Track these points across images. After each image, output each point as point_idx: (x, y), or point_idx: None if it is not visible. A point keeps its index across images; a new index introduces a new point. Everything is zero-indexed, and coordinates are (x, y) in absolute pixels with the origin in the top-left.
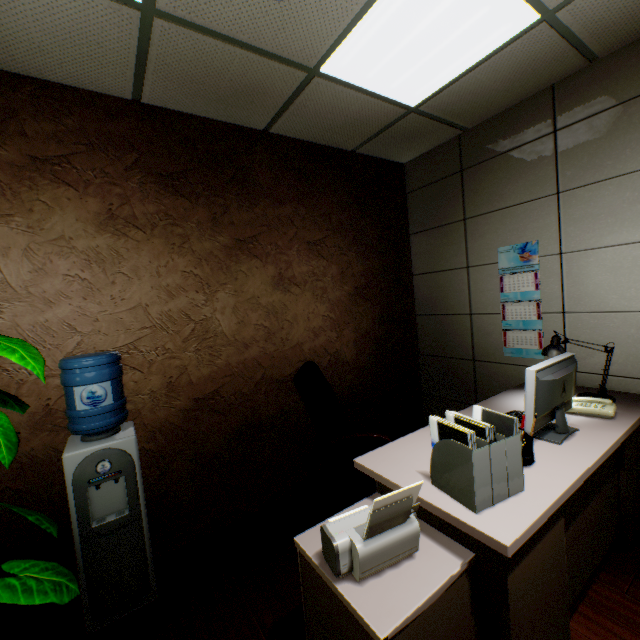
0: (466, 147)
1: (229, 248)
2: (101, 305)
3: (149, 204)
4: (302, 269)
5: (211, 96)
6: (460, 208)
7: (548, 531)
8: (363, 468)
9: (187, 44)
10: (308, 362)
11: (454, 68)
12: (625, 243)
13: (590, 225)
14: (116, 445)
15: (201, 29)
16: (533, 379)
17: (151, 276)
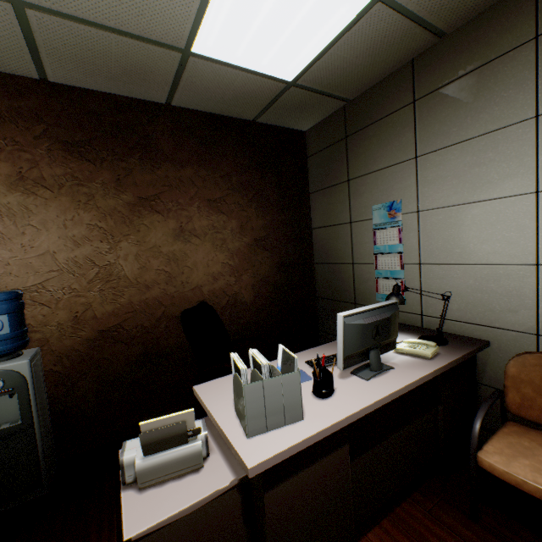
0: (349, 116)
1: (132, 205)
2: (12, 252)
3: (57, 167)
4: (202, 223)
5: (106, 75)
6: (345, 170)
7: (326, 456)
8: (197, 394)
9: (64, 30)
10: (201, 302)
11: (313, 46)
12: (466, 203)
13: (440, 186)
14: (10, 367)
15: (71, 17)
16: (341, 323)
17: (58, 228)
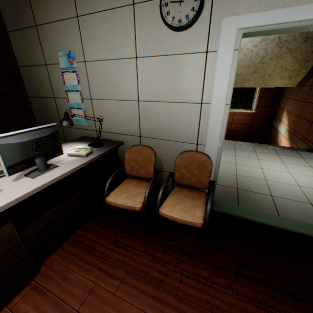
0: None
1: None
2: None
3: None
4: None
5: None
6: (32, 15)
7: None
8: None
9: None
10: None
11: None
12: (108, 59)
13: (94, 44)
14: None
15: None
16: None
17: None
